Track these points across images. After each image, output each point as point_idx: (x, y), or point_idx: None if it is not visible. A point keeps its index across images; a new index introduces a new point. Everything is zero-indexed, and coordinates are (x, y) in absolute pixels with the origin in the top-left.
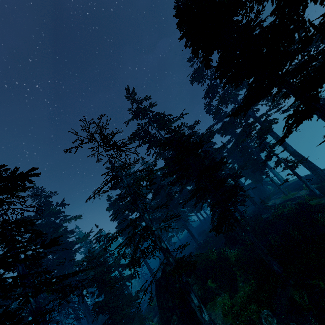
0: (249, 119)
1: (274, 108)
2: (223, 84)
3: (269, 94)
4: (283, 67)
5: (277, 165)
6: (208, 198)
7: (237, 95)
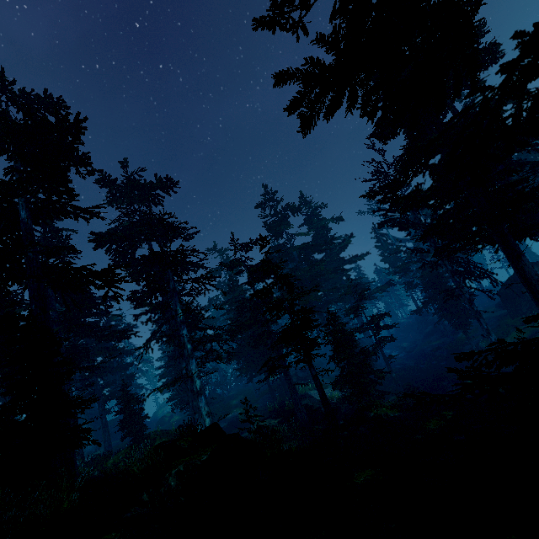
0: None
1: None
2: None
3: None
4: None
5: None
6: None
7: None
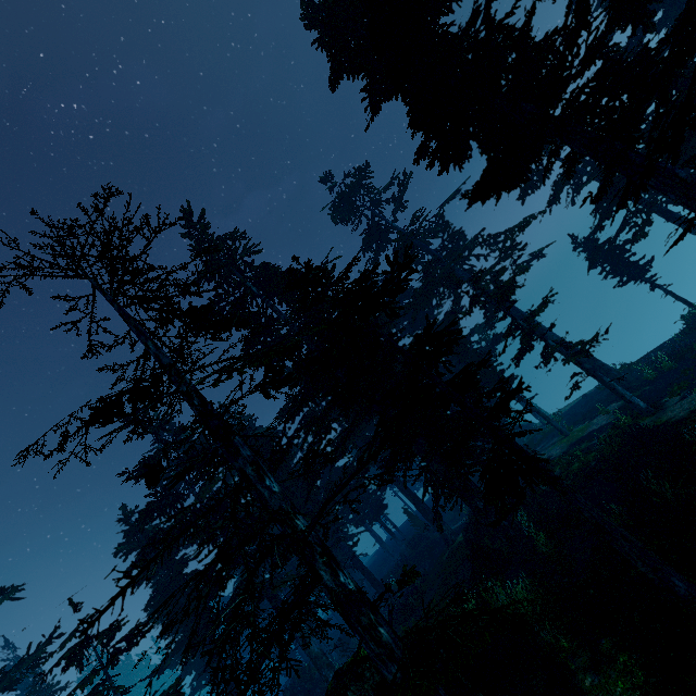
0: (460, 286)
1: (507, 257)
2: (430, 155)
3: (535, 164)
4: (558, 99)
5: (550, 355)
6: (417, 453)
7: (427, 245)
